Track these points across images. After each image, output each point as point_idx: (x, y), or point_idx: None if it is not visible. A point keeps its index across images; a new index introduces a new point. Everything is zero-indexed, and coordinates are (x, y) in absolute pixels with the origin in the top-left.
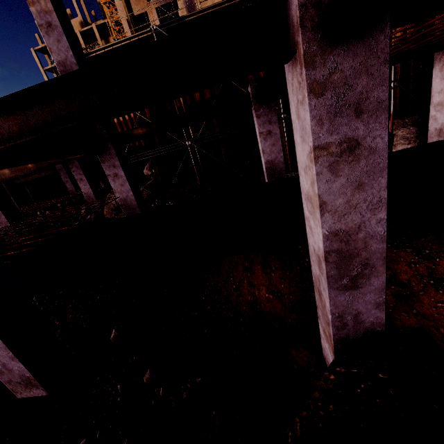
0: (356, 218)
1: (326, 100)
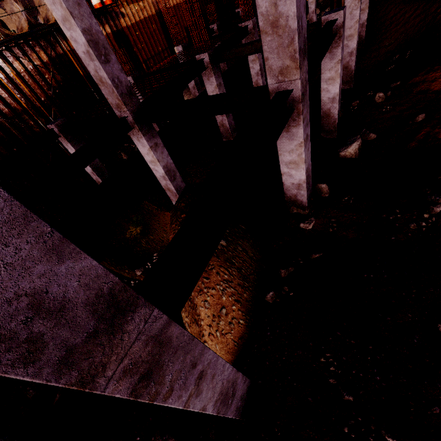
0: (166, 160)
1: (147, 136)
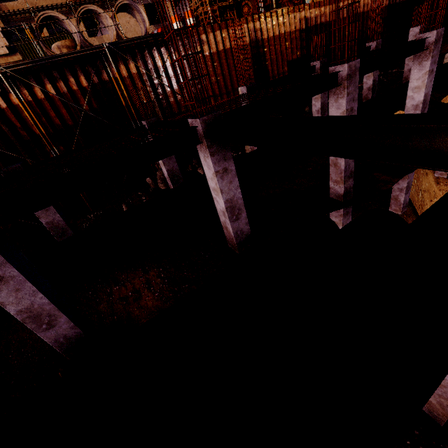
0: (27, 301)
1: None
